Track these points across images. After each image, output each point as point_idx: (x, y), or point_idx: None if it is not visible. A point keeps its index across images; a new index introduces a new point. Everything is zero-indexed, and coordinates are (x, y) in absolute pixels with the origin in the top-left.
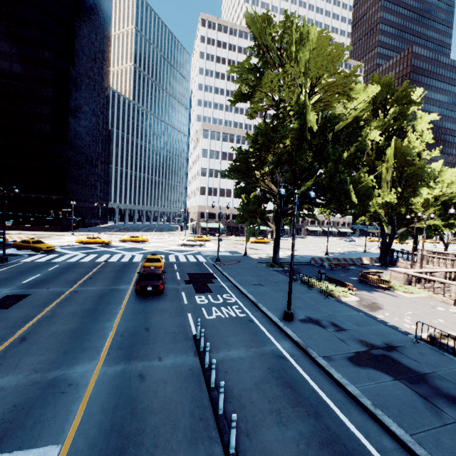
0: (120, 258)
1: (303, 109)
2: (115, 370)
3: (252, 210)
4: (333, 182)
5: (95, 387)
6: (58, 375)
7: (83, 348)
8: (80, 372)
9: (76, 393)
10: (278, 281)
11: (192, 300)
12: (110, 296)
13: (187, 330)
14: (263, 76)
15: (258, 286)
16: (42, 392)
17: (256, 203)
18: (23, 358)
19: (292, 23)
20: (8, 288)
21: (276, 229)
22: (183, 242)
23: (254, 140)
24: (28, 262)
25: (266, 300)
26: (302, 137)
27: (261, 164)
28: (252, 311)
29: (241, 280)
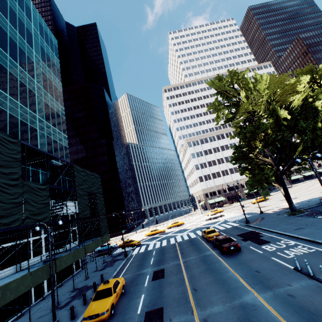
0: (182, 238)
1: (273, 111)
2: (269, 295)
3: (258, 179)
4: (316, 142)
5: (270, 304)
6: (239, 302)
7: (234, 288)
8: (250, 299)
9: (263, 309)
10: (312, 222)
11: (262, 249)
12: (208, 259)
13: (284, 266)
14: (240, 106)
15: (300, 229)
16: (243, 311)
17: (260, 174)
18: (209, 297)
19: (234, 73)
20: (148, 268)
21: (282, 186)
22: (208, 217)
23: (243, 138)
24: (137, 253)
25: (318, 237)
26: (278, 125)
27: (253, 149)
28: (316, 246)
29: (282, 229)
